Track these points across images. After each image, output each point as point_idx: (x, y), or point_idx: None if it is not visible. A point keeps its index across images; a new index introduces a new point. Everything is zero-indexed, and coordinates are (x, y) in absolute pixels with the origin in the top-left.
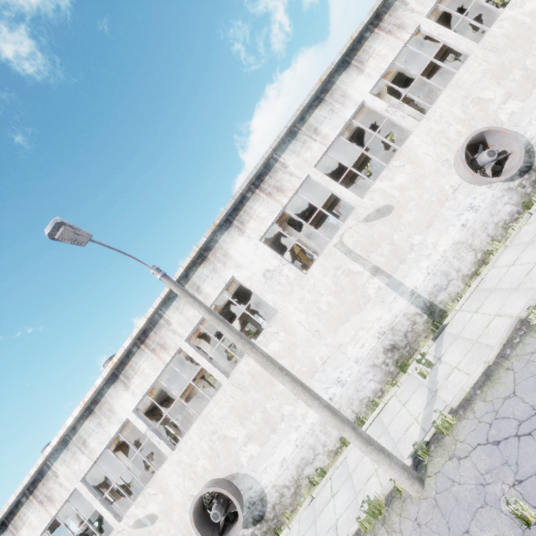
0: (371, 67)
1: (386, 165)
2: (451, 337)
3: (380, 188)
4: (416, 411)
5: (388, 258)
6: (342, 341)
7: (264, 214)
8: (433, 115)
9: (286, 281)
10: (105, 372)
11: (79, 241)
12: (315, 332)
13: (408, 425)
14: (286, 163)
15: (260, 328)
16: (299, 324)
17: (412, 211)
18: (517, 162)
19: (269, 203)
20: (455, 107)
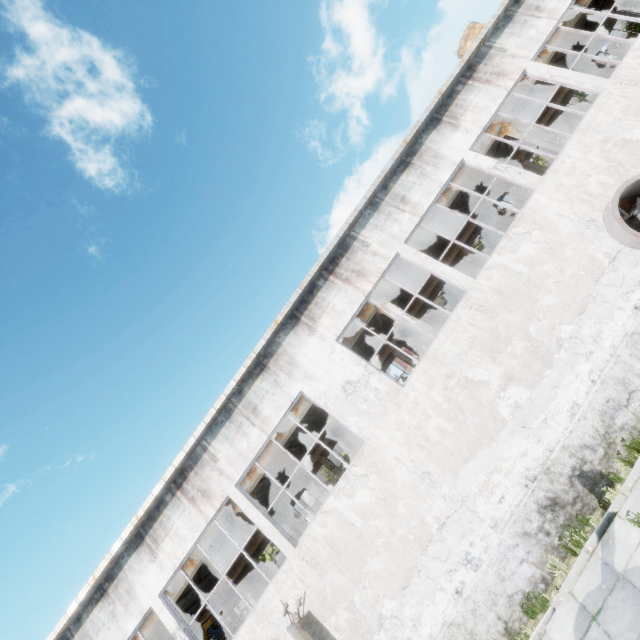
0: (166, 552)
1: None
2: None
3: None
4: None
5: None
6: None
7: None
8: None
9: None
10: None
11: None
12: None
13: None
14: None
15: None
16: None
17: None
18: None
19: None
20: None
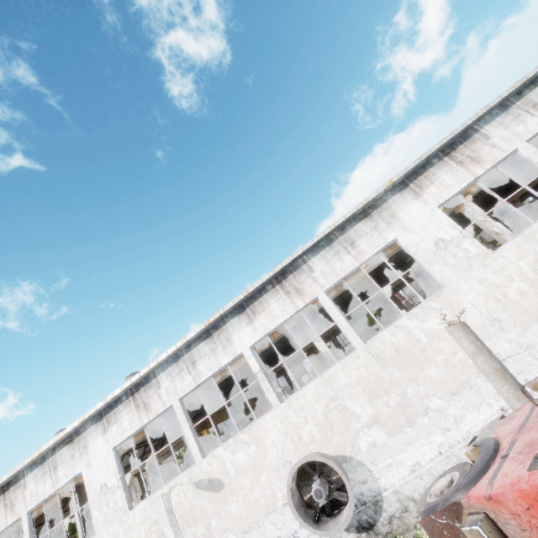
0: (260, 321)
1: (238, 431)
2: None
3: (221, 456)
4: None
5: None
6: None
7: (126, 424)
8: (295, 401)
9: (113, 507)
10: None
11: None
12: None
13: None
14: (161, 383)
15: None
16: None
17: (238, 502)
18: (342, 522)
19: (133, 416)
20: (318, 404)
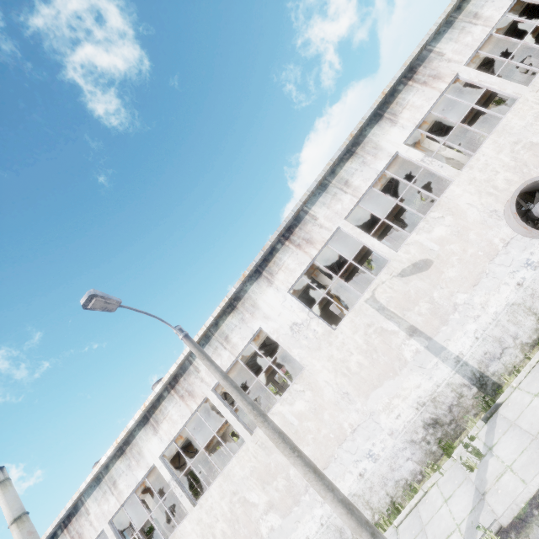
0: (405, 118)
1: (423, 216)
2: (506, 422)
3: (417, 240)
4: (459, 515)
5: (427, 317)
6: (375, 408)
7: (292, 266)
8: (476, 163)
9: (314, 336)
10: (137, 414)
11: (109, 308)
12: (344, 395)
13: (448, 532)
14: (316, 215)
15: (297, 370)
16: (326, 384)
17: (454, 266)
18: None
19: (298, 255)
20: (502, 154)
